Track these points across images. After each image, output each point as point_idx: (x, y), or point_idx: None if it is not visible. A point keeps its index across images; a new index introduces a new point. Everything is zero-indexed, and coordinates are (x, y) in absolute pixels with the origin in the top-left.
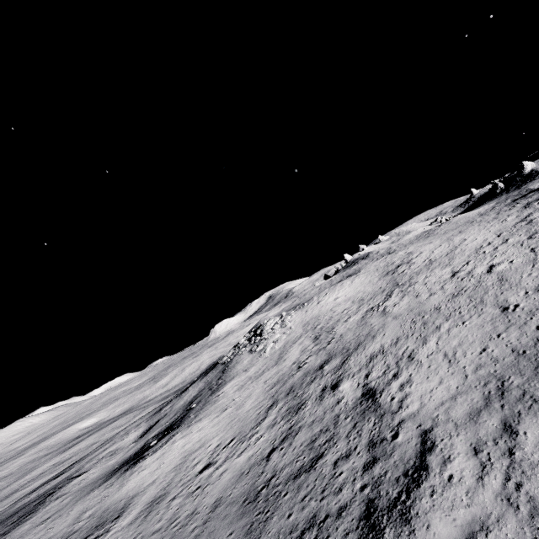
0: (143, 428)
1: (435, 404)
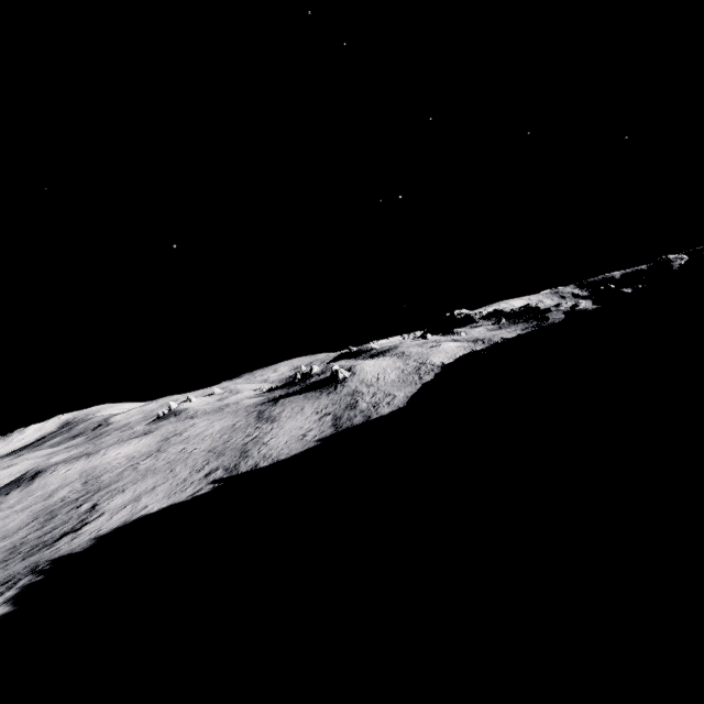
0: None
1: (115, 505)
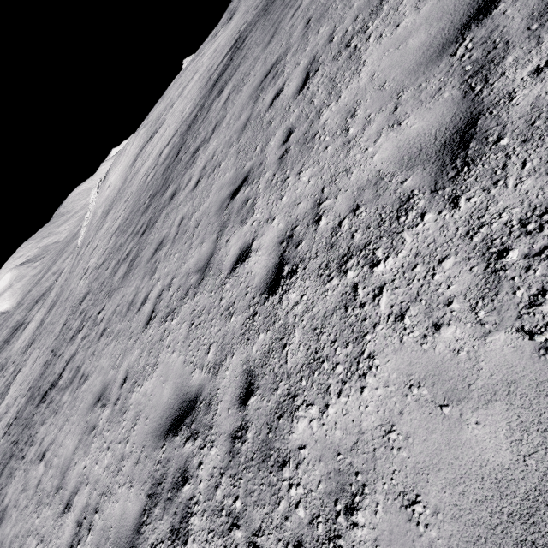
0: None
1: None
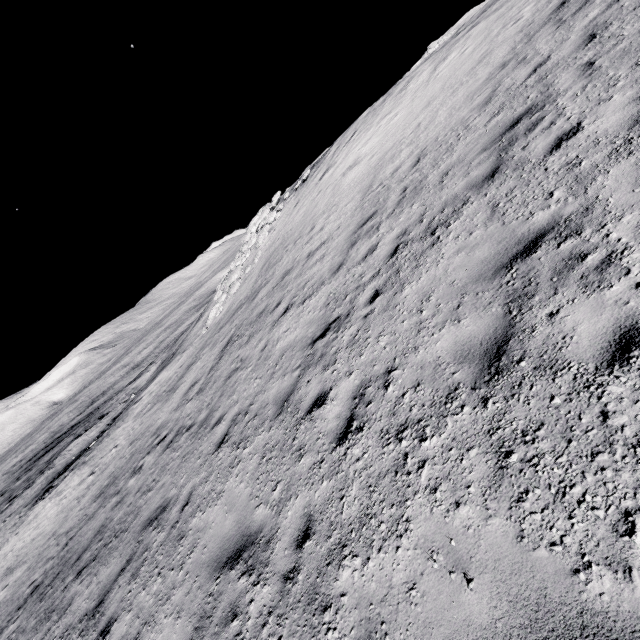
0: (158, 364)
1: None
